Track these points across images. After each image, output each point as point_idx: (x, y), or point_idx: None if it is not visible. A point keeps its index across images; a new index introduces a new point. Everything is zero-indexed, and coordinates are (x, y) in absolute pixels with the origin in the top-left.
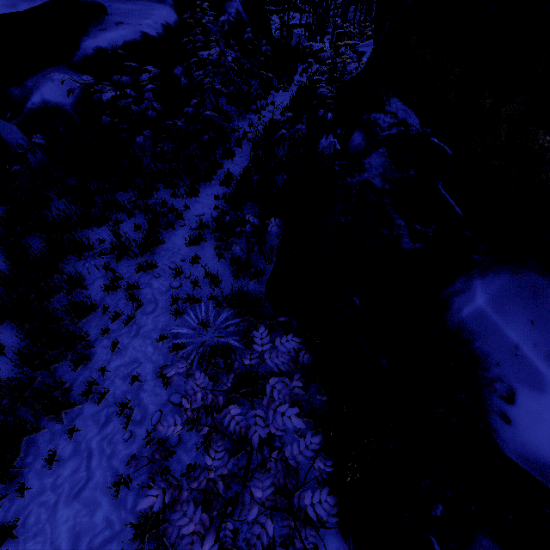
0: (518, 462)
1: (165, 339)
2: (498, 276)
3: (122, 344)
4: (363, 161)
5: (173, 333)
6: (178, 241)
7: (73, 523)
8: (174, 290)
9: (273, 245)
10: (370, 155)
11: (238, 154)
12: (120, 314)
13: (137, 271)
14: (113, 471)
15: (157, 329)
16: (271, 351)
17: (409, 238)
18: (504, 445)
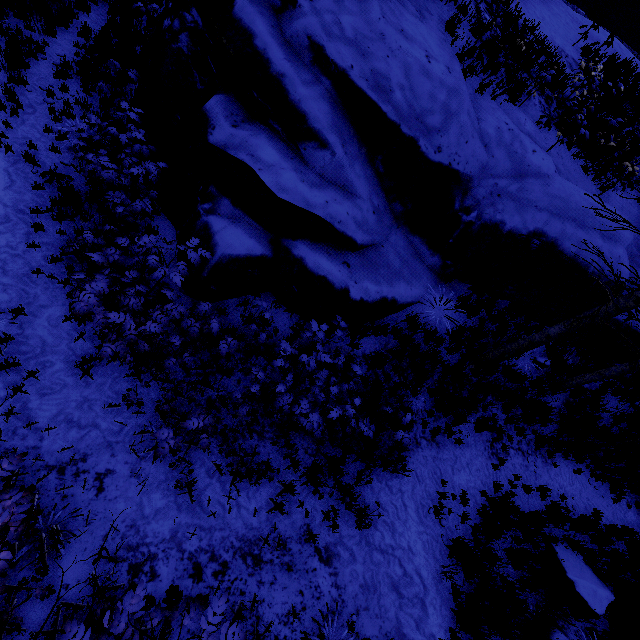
0: (211, 143)
1: (49, 132)
2: (220, 95)
3: (12, 126)
4: (179, 37)
5: (55, 131)
6: (43, 71)
7: (11, 197)
8: (49, 105)
9: (132, 89)
10: (182, 34)
11: (94, 11)
12: (4, 106)
13: (9, 81)
14: (30, 184)
15: (41, 125)
16: (131, 143)
17: (200, 84)
18: (209, 141)
